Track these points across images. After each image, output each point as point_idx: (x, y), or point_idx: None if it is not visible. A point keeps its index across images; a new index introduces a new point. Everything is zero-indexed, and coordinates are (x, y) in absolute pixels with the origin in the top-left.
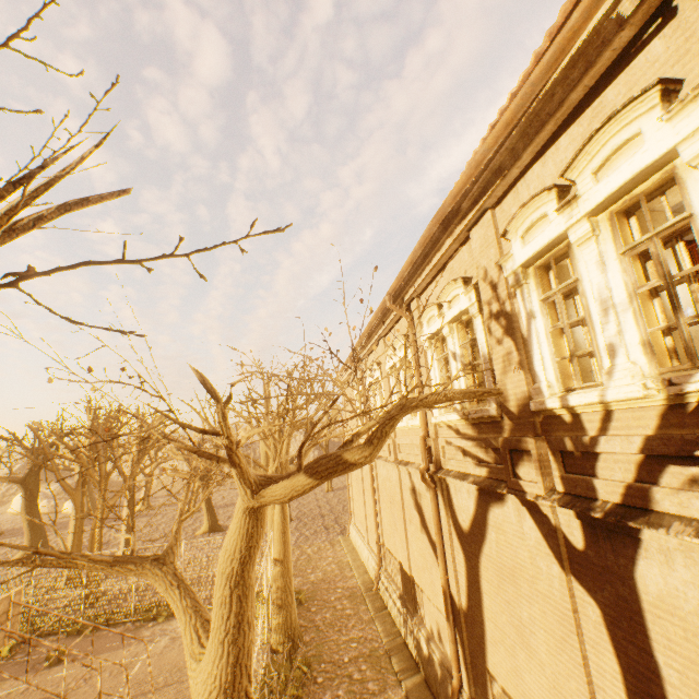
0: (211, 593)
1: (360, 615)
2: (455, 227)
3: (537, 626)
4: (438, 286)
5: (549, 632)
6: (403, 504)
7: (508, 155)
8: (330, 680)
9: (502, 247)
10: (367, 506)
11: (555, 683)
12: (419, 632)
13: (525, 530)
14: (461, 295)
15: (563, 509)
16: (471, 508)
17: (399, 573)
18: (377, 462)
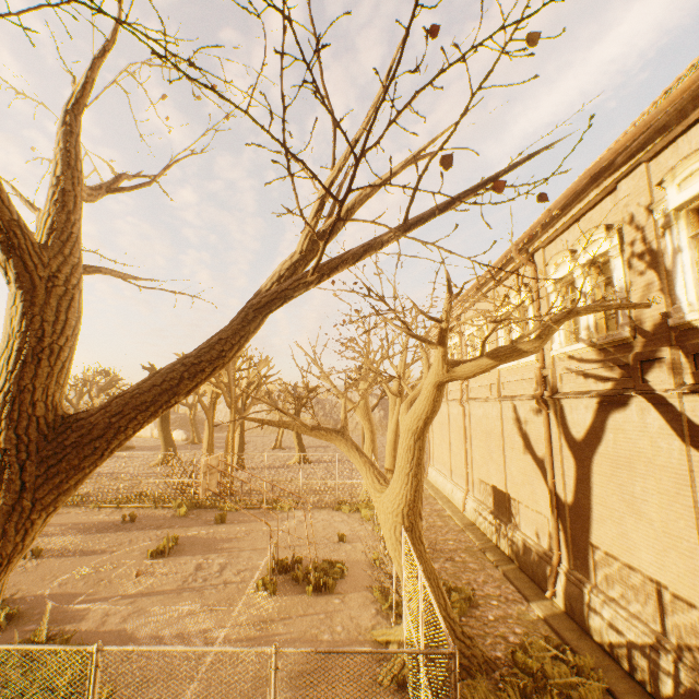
0: (318, 500)
1: (451, 527)
2: (604, 180)
3: (650, 494)
4: (571, 235)
5: (663, 493)
6: (503, 434)
7: (675, 115)
8: (436, 558)
9: (653, 195)
10: (453, 447)
11: (663, 528)
12: (515, 533)
13: (648, 422)
14: (601, 240)
15: (689, 398)
16: (587, 420)
17: (490, 495)
18: (471, 405)
